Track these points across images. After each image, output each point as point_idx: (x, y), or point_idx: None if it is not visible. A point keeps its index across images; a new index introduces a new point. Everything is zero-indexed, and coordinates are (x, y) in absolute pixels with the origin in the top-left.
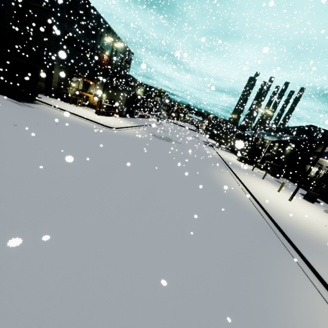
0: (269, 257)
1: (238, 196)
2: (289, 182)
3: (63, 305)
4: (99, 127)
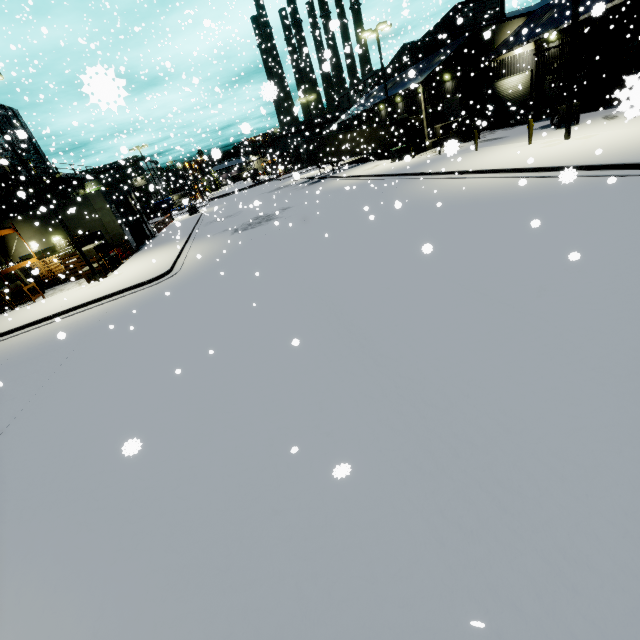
0: None
1: (525, 186)
2: (494, 132)
3: None
4: (143, 292)
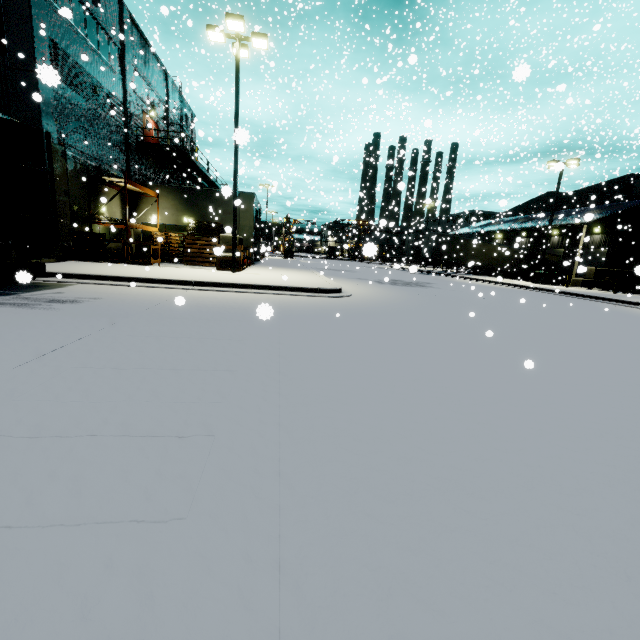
0: None
1: None
2: None
3: None
4: (320, 299)
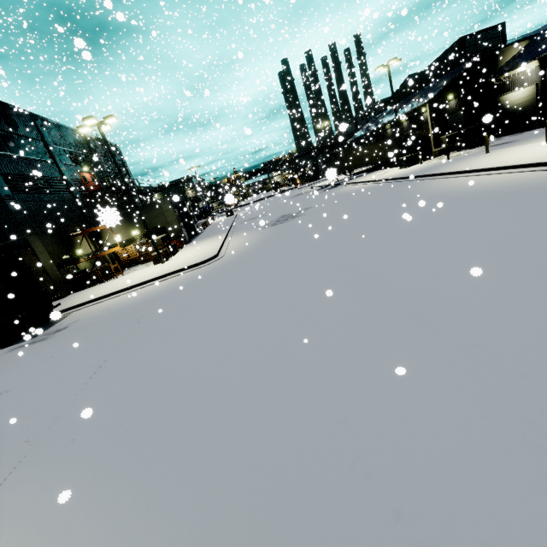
0: None
1: None
2: (500, 138)
3: None
4: (196, 271)
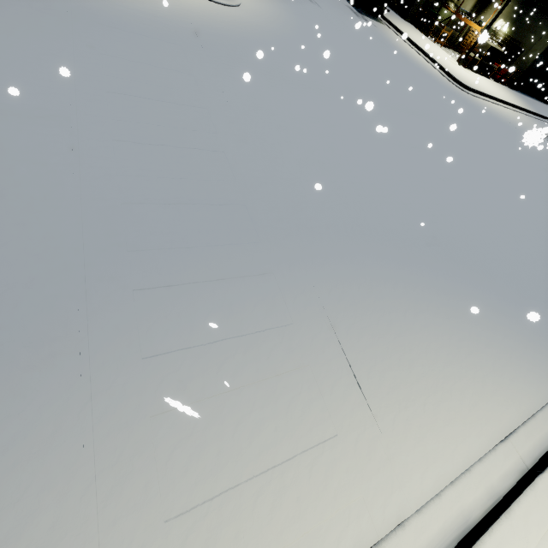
0: (531, 310)
1: None
2: None
3: (273, 117)
4: (441, 77)
